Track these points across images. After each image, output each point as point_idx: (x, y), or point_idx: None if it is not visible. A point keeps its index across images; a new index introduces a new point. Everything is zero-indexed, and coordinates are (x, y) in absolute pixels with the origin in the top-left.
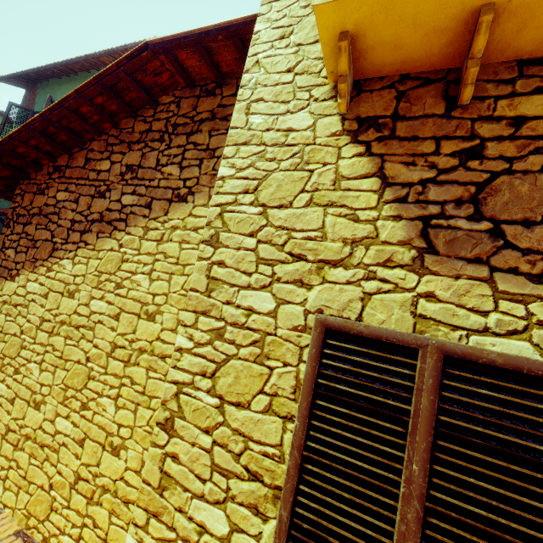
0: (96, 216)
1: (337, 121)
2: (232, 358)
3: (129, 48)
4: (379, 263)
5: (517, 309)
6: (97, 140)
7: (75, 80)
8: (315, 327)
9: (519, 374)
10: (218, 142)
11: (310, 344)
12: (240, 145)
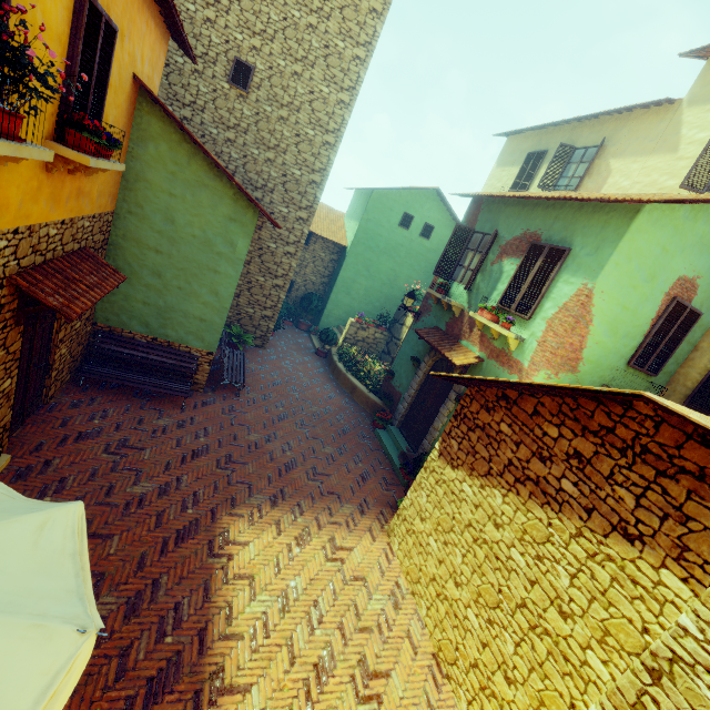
0: (532, 475)
1: None
2: None
3: (604, 201)
4: None
5: None
6: (549, 397)
7: (523, 204)
8: None
9: None
10: (696, 513)
11: None
12: None
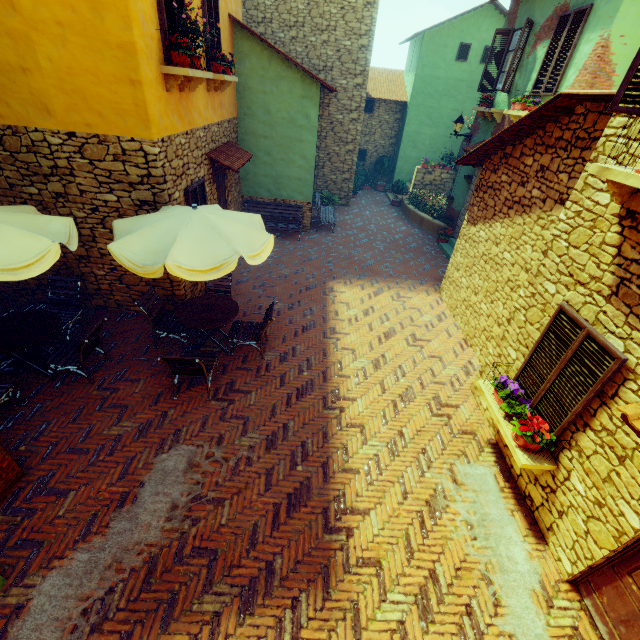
0: (517, 199)
1: (618, 207)
2: (534, 306)
3: None
4: (596, 291)
5: (628, 331)
6: (530, 138)
7: None
8: (557, 307)
9: (604, 349)
10: None
11: (554, 312)
12: (573, 203)
